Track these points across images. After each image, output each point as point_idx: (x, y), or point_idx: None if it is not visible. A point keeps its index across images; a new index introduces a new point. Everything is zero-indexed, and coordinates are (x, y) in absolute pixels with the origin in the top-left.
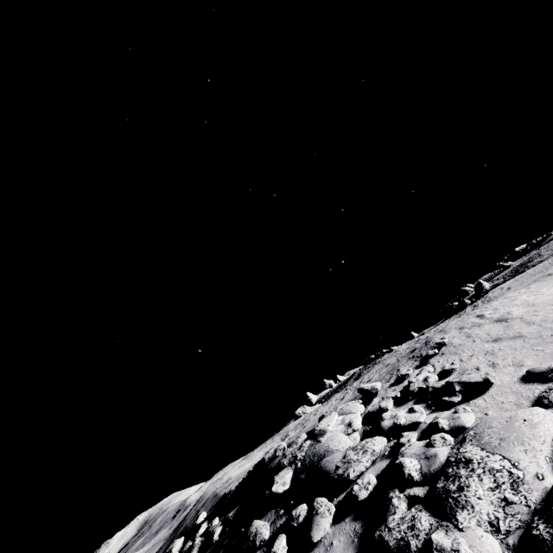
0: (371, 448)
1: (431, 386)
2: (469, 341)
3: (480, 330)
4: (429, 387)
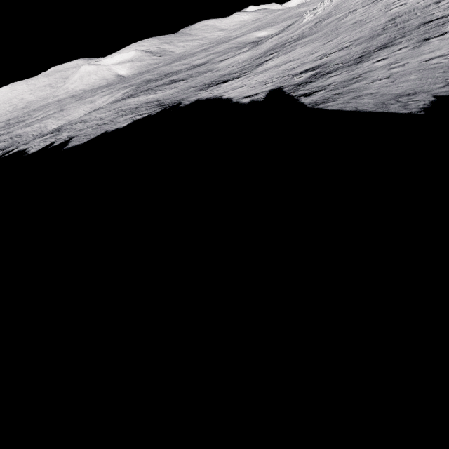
0: (324, 2)
1: None
2: None
3: None
4: None
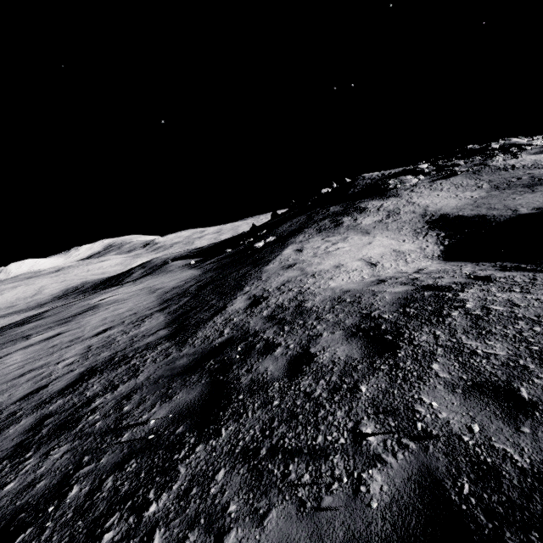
0: (540, 141)
1: None
2: None
3: None
4: None
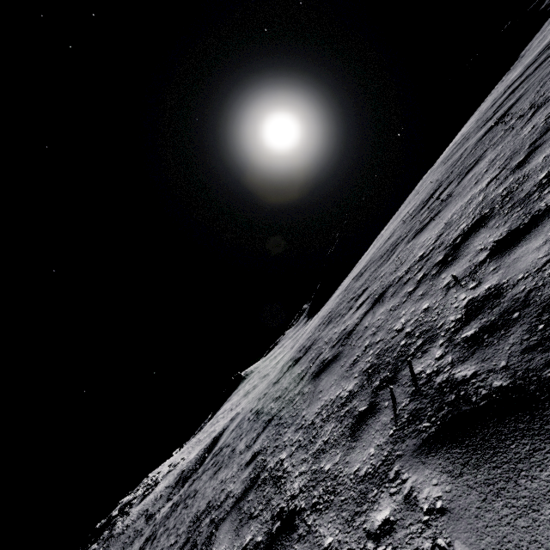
0: (140, 490)
1: (150, 479)
2: (156, 472)
3: (158, 469)
4: (149, 480)
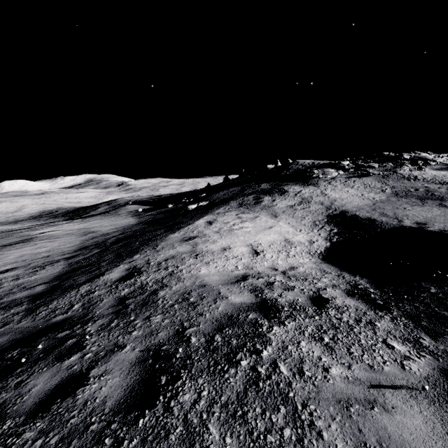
0: (444, 159)
1: None
2: None
3: None
4: None
